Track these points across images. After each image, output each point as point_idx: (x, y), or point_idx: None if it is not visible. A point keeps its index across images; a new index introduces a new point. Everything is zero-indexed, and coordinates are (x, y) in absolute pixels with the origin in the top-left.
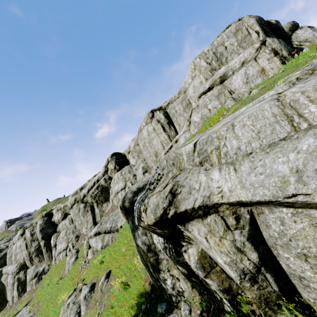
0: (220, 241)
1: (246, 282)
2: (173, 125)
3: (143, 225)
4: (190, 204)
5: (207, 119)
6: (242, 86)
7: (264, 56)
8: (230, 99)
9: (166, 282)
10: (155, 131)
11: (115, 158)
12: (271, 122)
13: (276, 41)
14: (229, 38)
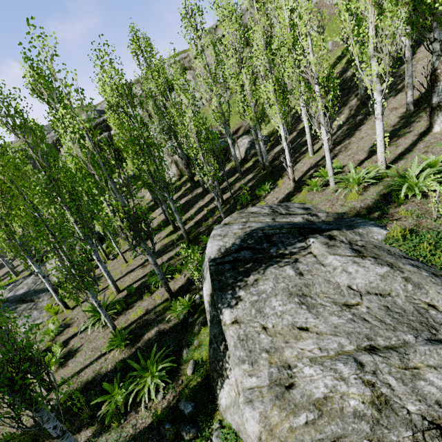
0: None
1: None
2: None
3: None
4: None
5: None
6: None
7: None
8: None
9: None
10: None
11: None
12: None
13: None
14: None
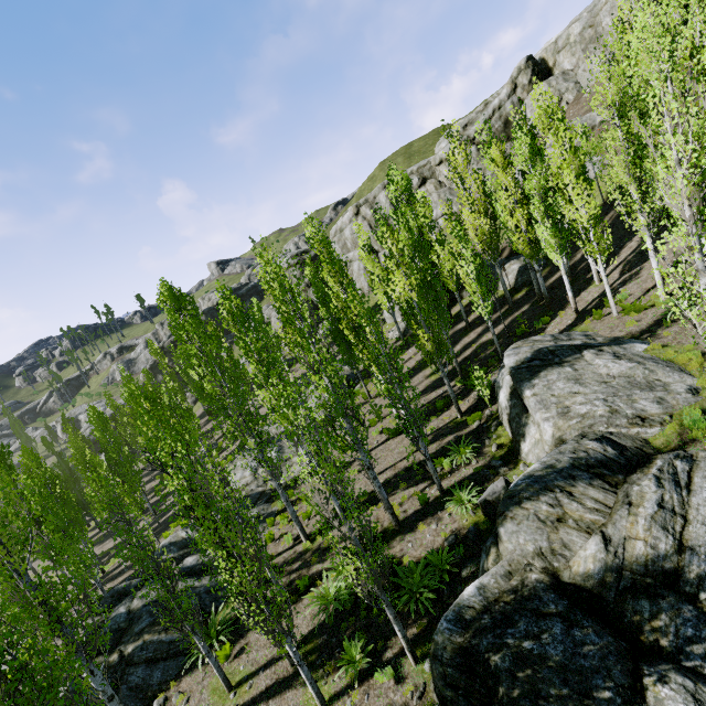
0: None
1: None
2: None
3: None
4: None
5: None
6: None
7: None
8: None
9: None
10: None
11: (532, 64)
12: None
13: None
14: None
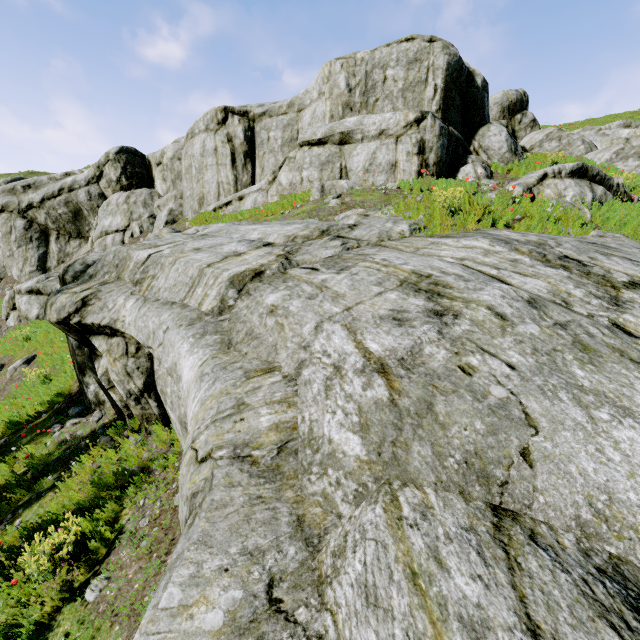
0: (114, 362)
1: (132, 401)
2: (253, 162)
3: (46, 319)
4: (98, 320)
5: (280, 197)
6: (359, 172)
7: (407, 144)
8: (317, 188)
9: (89, 387)
10: (216, 154)
11: (126, 160)
12: (185, 282)
13: (435, 129)
14: (398, 64)
